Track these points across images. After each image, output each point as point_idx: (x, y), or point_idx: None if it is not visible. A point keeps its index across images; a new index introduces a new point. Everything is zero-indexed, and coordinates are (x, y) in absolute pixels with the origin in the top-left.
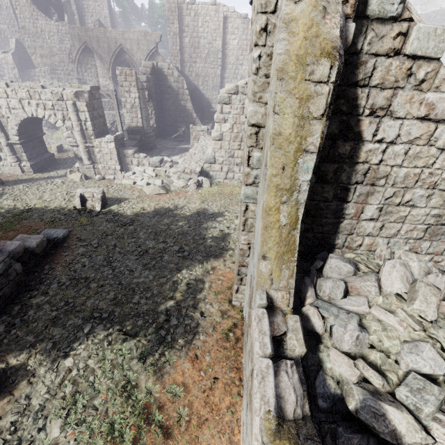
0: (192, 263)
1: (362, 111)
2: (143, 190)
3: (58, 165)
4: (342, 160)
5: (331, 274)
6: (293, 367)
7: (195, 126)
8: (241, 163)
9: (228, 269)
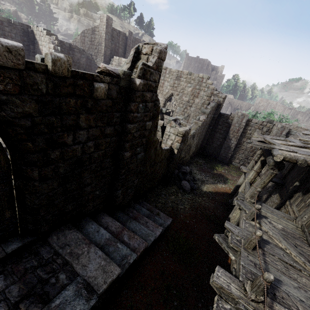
0: None
1: None
2: None
3: None
4: None
5: None
6: None
7: None
8: None
9: None
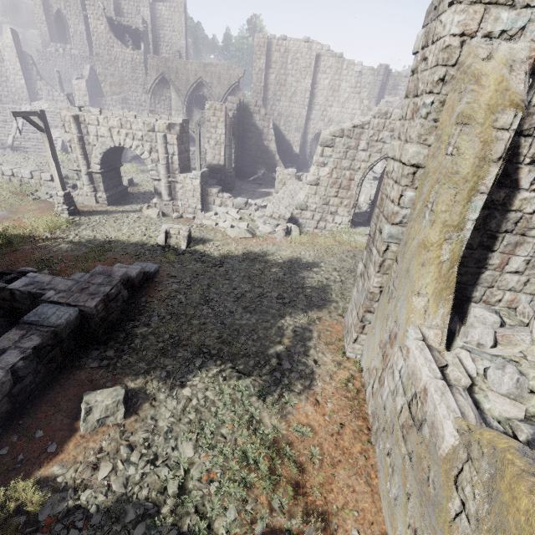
0: (295, 311)
1: (522, 159)
2: (227, 232)
3: (132, 199)
4: (494, 206)
5: (475, 324)
6: (466, 391)
7: (283, 169)
8: (336, 212)
9: (335, 321)
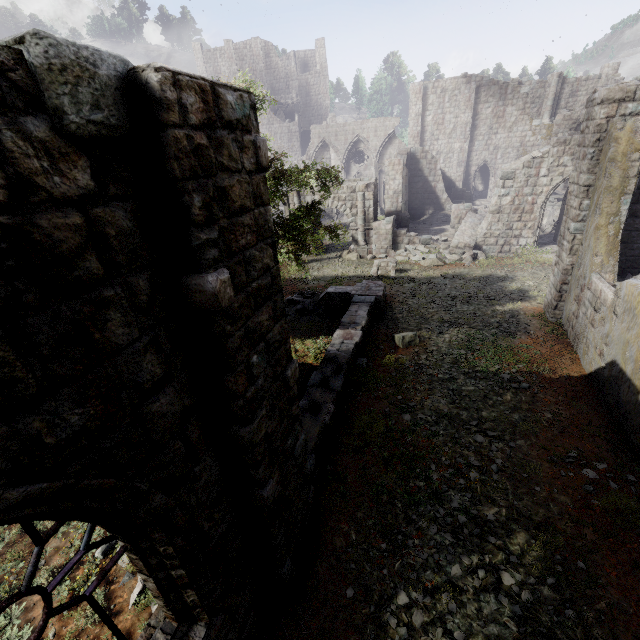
0: (501, 303)
1: None
2: (419, 263)
3: (328, 250)
4: None
5: None
6: None
7: (458, 205)
8: (520, 235)
9: (535, 306)
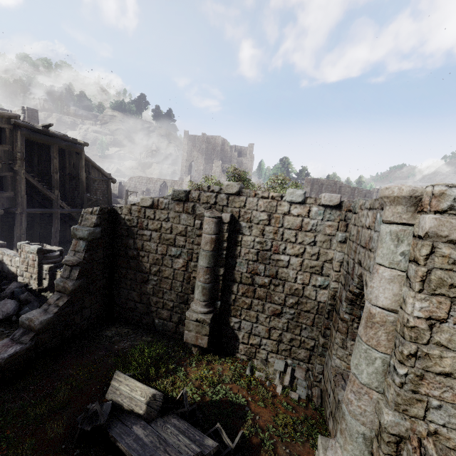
0: None
1: None
2: None
3: None
4: None
5: None
6: None
7: None
8: None
9: None
